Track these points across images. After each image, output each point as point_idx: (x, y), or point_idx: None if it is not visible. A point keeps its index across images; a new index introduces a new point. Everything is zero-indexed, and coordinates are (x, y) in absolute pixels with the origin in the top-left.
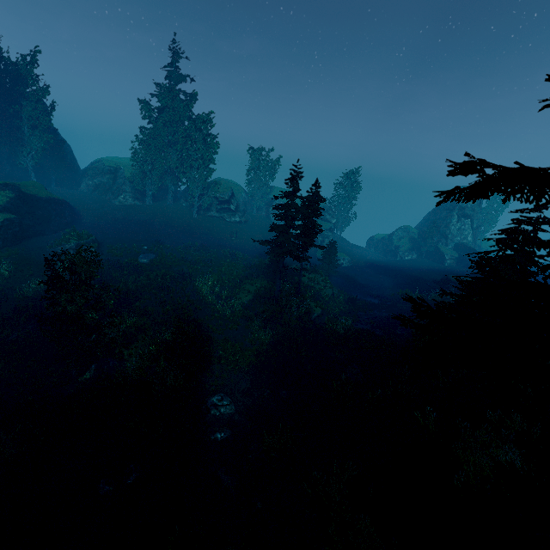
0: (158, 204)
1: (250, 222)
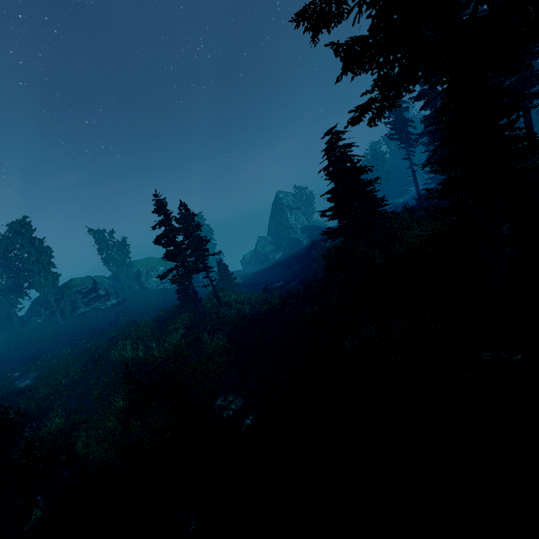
0: (1, 337)
1: (129, 299)
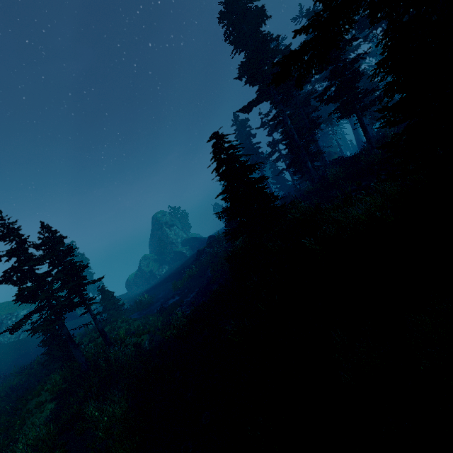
0: None
1: None
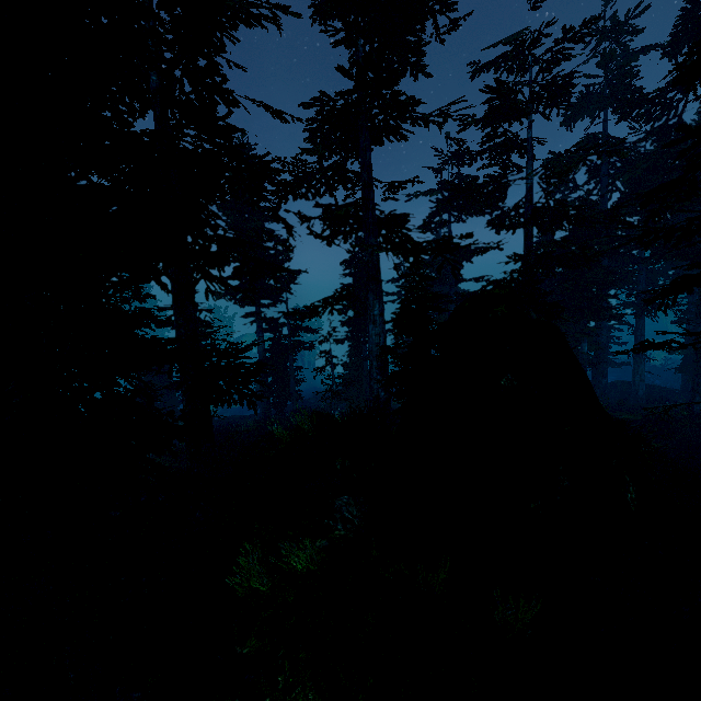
0: None
1: None
